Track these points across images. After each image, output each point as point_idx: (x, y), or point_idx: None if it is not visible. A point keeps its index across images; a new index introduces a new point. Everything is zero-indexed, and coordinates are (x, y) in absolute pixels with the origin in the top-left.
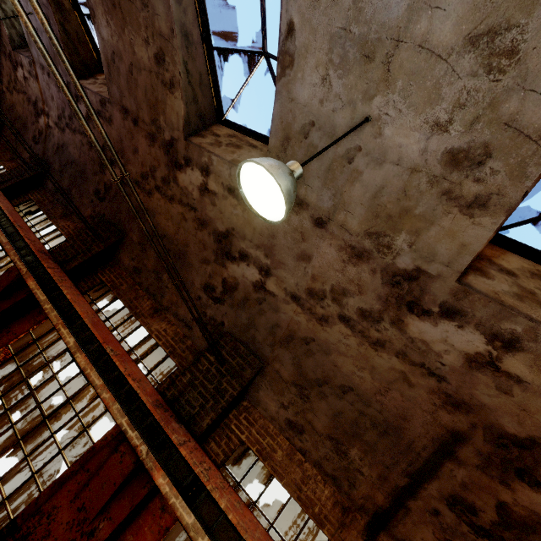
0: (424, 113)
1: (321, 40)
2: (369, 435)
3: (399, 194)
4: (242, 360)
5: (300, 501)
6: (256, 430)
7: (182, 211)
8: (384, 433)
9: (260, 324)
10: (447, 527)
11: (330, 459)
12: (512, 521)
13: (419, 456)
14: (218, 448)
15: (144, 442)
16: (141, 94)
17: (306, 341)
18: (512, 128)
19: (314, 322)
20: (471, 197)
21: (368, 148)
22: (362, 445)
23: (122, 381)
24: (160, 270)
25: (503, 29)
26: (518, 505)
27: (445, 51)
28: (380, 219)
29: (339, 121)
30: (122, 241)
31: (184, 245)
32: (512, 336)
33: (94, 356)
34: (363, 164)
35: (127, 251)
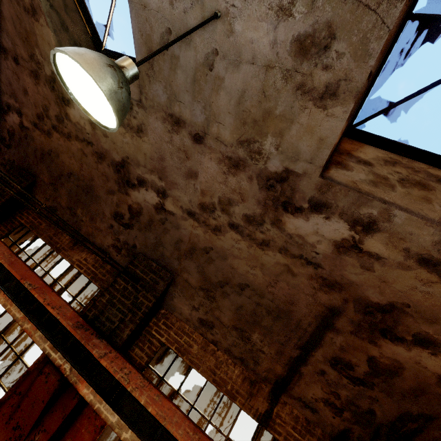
0: None
1: None
2: (266, 321)
3: (259, 96)
4: (154, 275)
5: (215, 383)
6: (174, 332)
7: (80, 147)
8: (277, 317)
9: (166, 241)
10: (332, 382)
11: (237, 345)
12: (380, 370)
13: (306, 332)
14: (142, 352)
15: (67, 361)
16: (11, 27)
17: (206, 251)
18: None
19: (209, 233)
20: (322, 87)
21: (224, 50)
22: (261, 329)
23: (43, 311)
24: (73, 206)
25: None
26: (384, 357)
27: None
28: (248, 125)
29: (192, 23)
30: (35, 184)
31: (90, 180)
32: (370, 220)
33: (13, 292)
34: (222, 69)
35: (41, 193)
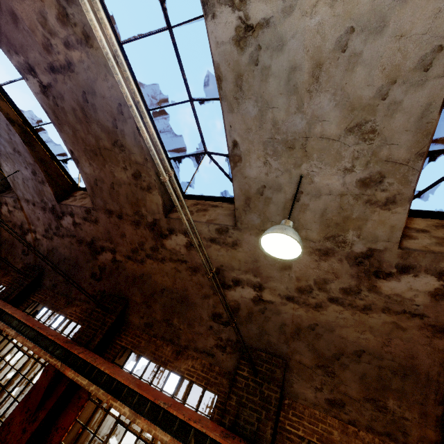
0: (336, 166)
1: (257, 145)
2: (395, 383)
3: (338, 210)
4: (268, 365)
5: None
6: (307, 421)
7: (174, 266)
8: (404, 376)
9: (270, 328)
10: None
11: (376, 419)
12: None
13: (439, 383)
14: None
15: None
16: (123, 198)
17: (311, 328)
18: (390, 162)
19: (311, 311)
20: (383, 200)
21: (307, 190)
22: (393, 394)
23: (186, 428)
24: (168, 317)
25: (363, 123)
26: None
27: (336, 137)
28: (331, 227)
29: (282, 181)
30: (128, 306)
31: (183, 290)
32: None
33: (151, 416)
34: (307, 200)
35: (134, 312)
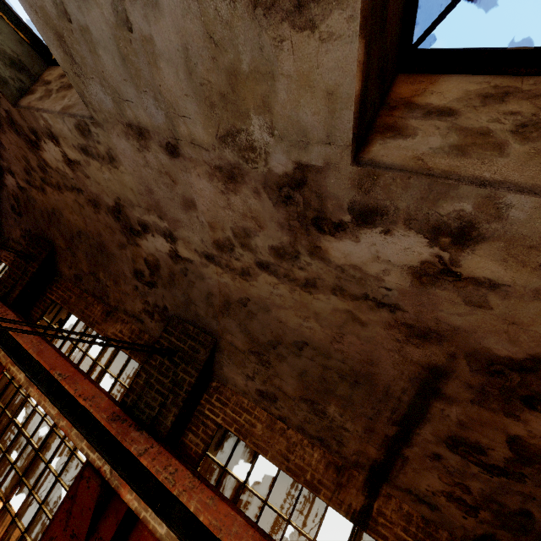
0: None
1: None
2: (341, 389)
3: (209, 48)
4: (193, 342)
5: (289, 472)
6: (231, 409)
7: (74, 198)
8: (355, 383)
9: (196, 297)
10: (454, 469)
11: (310, 421)
12: (532, 456)
13: (401, 402)
14: (196, 438)
15: (106, 462)
16: None
17: (243, 303)
18: None
19: (238, 279)
20: None
21: None
22: (337, 400)
23: (77, 403)
24: (94, 270)
25: None
26: (536, 436)
27: None
28: (218, 107)
29: None
30: (55, 252)
31: (98, 235)
32: (462, 222)
33: (46, 385)
34: (142, 21)
35: (62, 261)
